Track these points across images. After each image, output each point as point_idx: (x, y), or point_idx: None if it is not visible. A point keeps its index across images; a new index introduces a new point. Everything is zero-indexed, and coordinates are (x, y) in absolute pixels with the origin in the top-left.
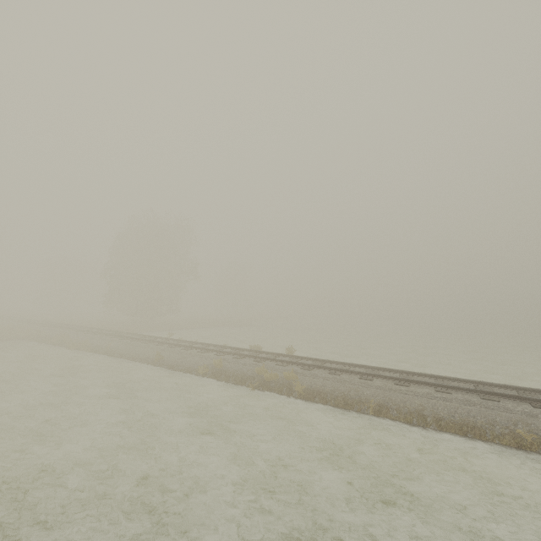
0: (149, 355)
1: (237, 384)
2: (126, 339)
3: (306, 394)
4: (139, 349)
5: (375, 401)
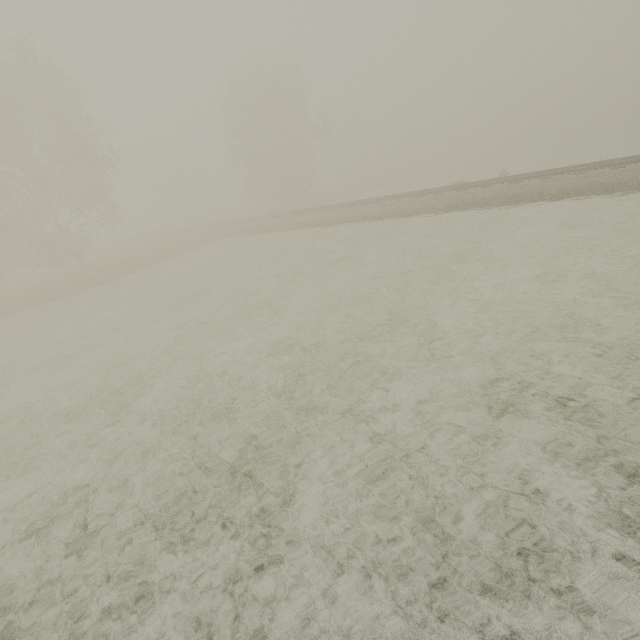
0: (366, 214)
1: (480, 207)
2: (322, 211)
3: (559, 194)
4: (349, 213)
5: (638, 179)
